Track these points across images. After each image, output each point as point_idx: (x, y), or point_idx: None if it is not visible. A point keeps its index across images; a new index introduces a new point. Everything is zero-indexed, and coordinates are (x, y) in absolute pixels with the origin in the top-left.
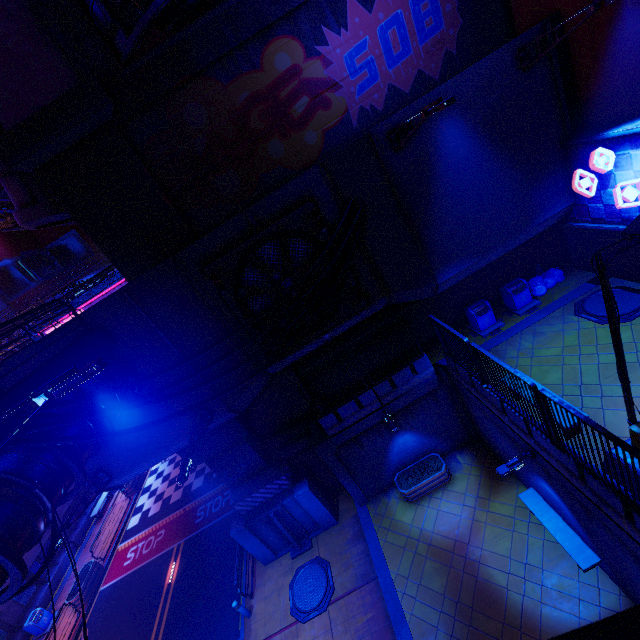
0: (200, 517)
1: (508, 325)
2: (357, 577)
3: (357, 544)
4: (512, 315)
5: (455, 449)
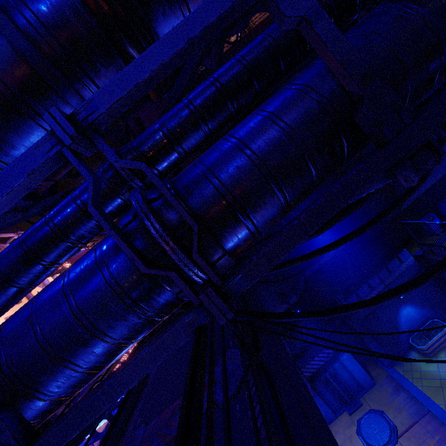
0: None
1: None
2: (411, 415)
3: (399, 394)
4: None
5: None
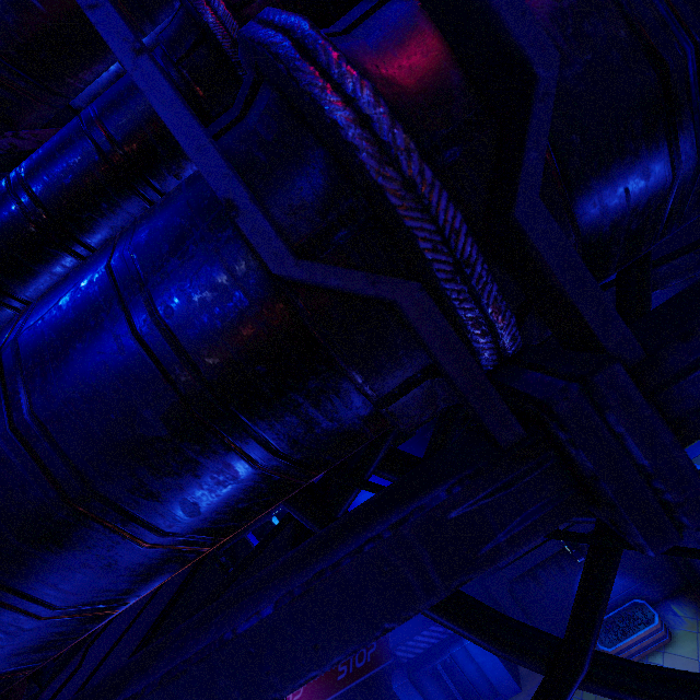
0: (343, 672)
1: None
2: None
3: None
4: None
5: (666, 597)
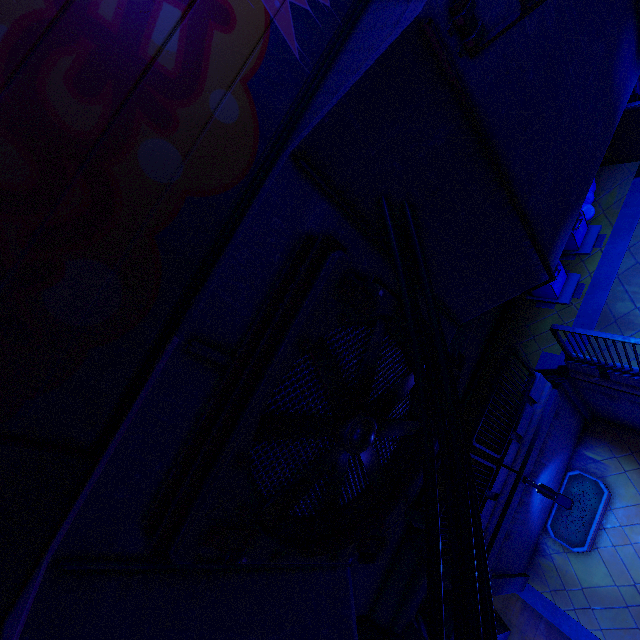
0: None
1: (586, 273)
2: None
3: None
4: (575, 258)
5: (575, 445)
